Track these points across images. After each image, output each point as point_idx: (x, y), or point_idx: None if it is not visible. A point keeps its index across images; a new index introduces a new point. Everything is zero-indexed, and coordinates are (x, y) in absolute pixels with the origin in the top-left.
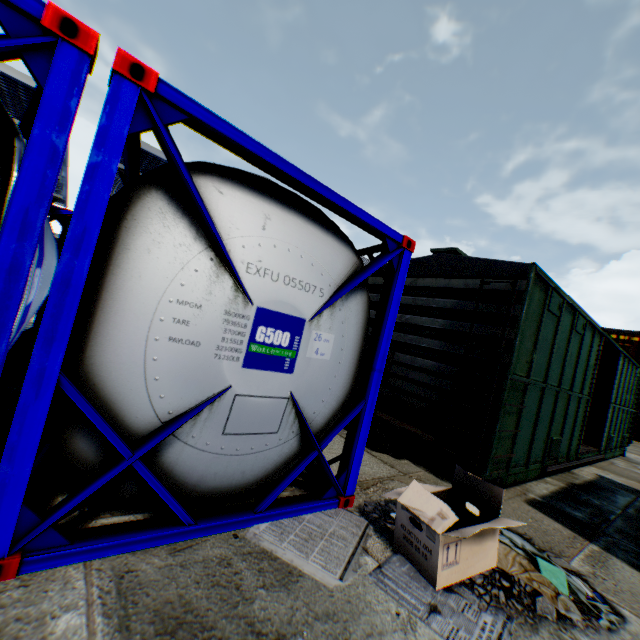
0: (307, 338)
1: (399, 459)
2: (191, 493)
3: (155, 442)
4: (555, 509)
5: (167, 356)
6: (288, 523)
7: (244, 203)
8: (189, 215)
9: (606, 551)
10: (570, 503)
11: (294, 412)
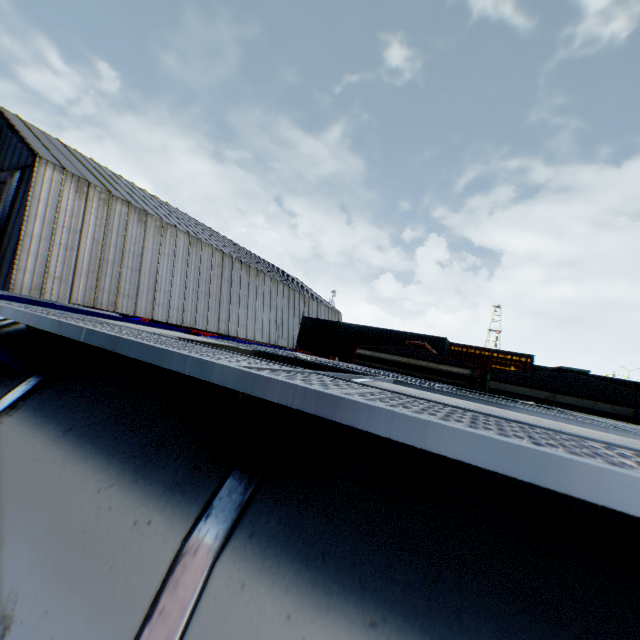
0: None
1: None
2: None
3: None
4: None
5: None
6: None
7: None
8: None
9: None
10: None
11: None
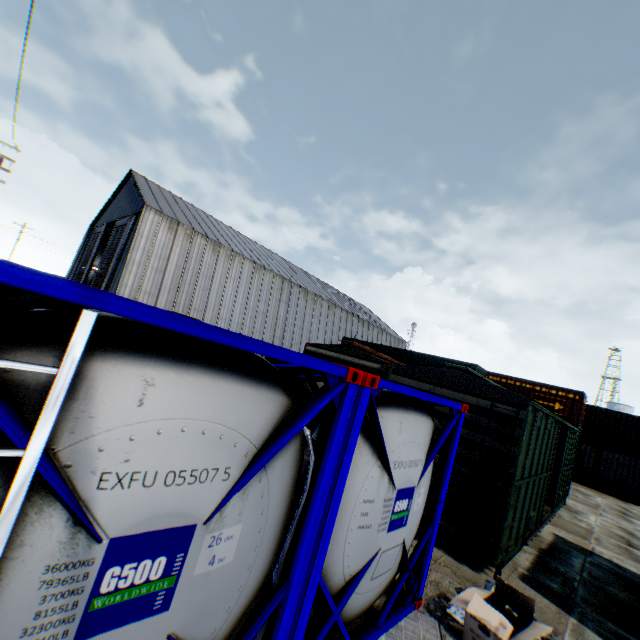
0: (414, 497)
1: None
2: (344, 621)
3: (347, 598)
4: (539, 582)
5: (355, 538)
6: (394, 631)
7: (391, 418)
8: (370, 440)
9: (581, 622)
10: (546, 573)
11: (402, 549)
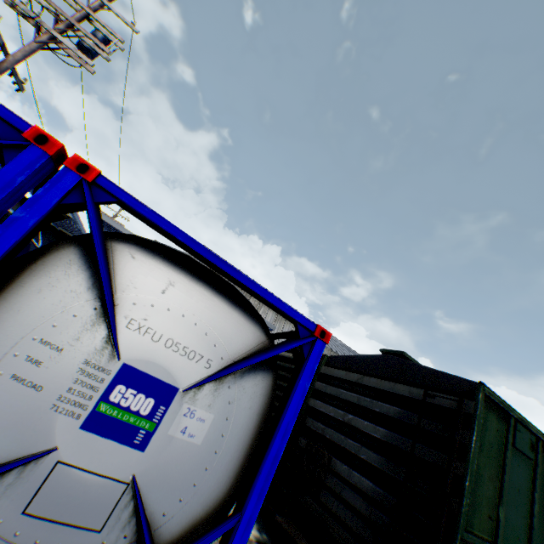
0: (175, 410)
1: None
2: None
3: None
4: None
5: (2, 394)
6: None
7: (153, 269)
8: (94, 269)
9: None
10: None
11: (133, 505)
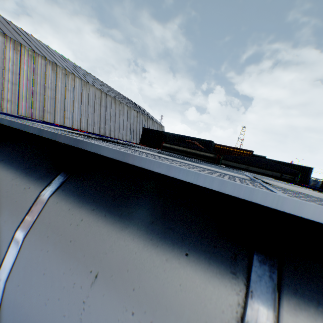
0: None
1: None
2: None
3: None
4: None
5: None
6: None
7: None
8: None
9: None
10: None
11: None
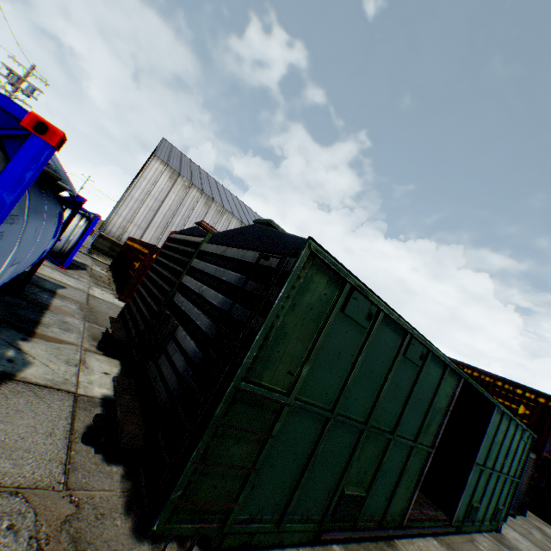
0: None
1: (109, 463)
2: None
3: None
4: None
5: None
6: None
7: None
8: None
9: None
10: None
11: None
